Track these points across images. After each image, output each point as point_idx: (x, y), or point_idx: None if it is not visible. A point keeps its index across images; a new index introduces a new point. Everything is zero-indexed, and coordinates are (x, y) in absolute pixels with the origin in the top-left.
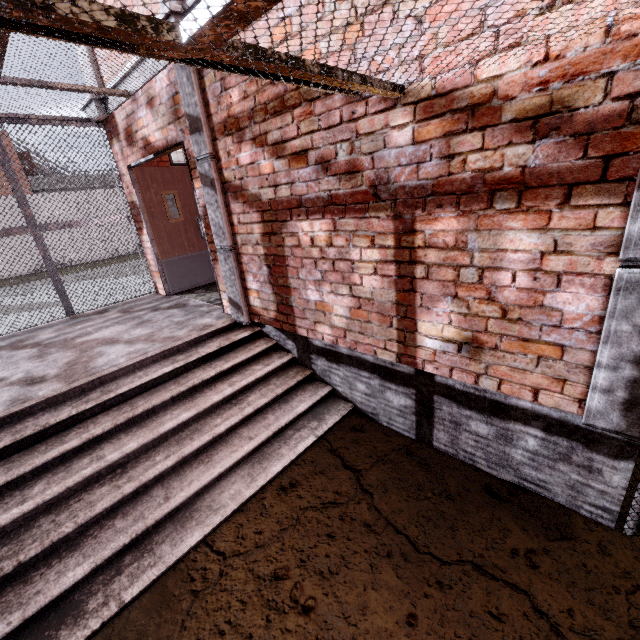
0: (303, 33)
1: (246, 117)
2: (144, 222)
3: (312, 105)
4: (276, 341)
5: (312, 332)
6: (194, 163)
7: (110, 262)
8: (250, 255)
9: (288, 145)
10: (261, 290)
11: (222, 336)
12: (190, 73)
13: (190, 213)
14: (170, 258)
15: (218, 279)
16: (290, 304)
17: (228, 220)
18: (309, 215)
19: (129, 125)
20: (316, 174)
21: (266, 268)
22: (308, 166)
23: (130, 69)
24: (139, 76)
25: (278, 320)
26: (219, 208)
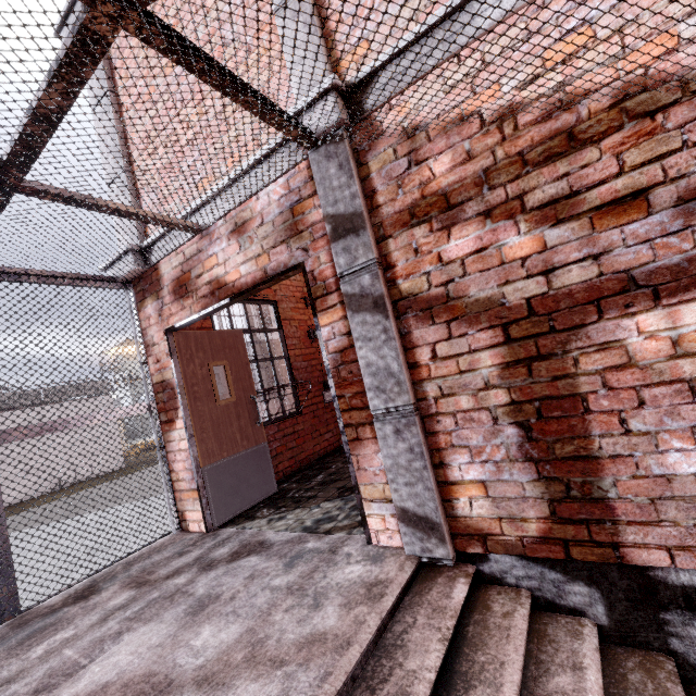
0: (625, 31)
1: (468, 186)
2: (181, 408)
3: (657, 118)
4: (528, 590)
5: (688, 553)
6: (324, 287)
7: (48, 498)
8: (463, 412)
9: (586, 196)
10: (495, 478)
11: (415, 604)
12: (347, 158)
13: (243, 390)
14: (215, 462)
15: (359, 476)
16: (598, 495)
17: (404, 359)
18: (659, 299)
19: (185, 271)
20: (678, 221)
21: (513, 429)
22: (651, 214)
23: (236, 174)
24: (238, 190)
25: (553, 539)
26: (391, 340)
